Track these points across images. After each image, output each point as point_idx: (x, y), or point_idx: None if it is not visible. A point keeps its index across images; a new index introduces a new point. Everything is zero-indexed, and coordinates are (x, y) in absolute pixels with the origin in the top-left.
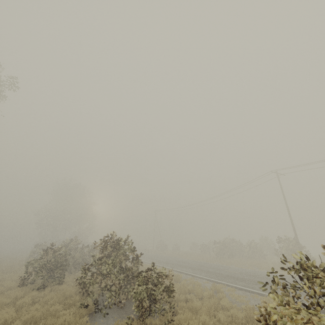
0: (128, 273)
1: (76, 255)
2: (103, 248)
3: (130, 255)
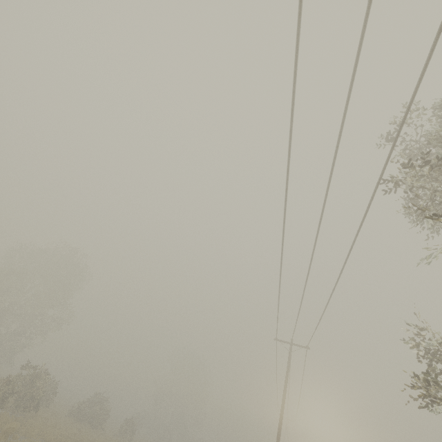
0: (27, 393)
1: (83, 404)
2: (23, 367)
3: (38, 382)
